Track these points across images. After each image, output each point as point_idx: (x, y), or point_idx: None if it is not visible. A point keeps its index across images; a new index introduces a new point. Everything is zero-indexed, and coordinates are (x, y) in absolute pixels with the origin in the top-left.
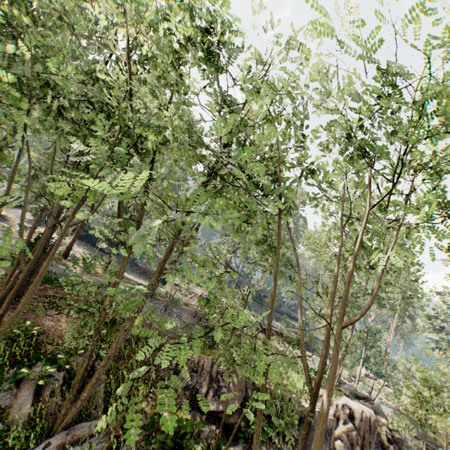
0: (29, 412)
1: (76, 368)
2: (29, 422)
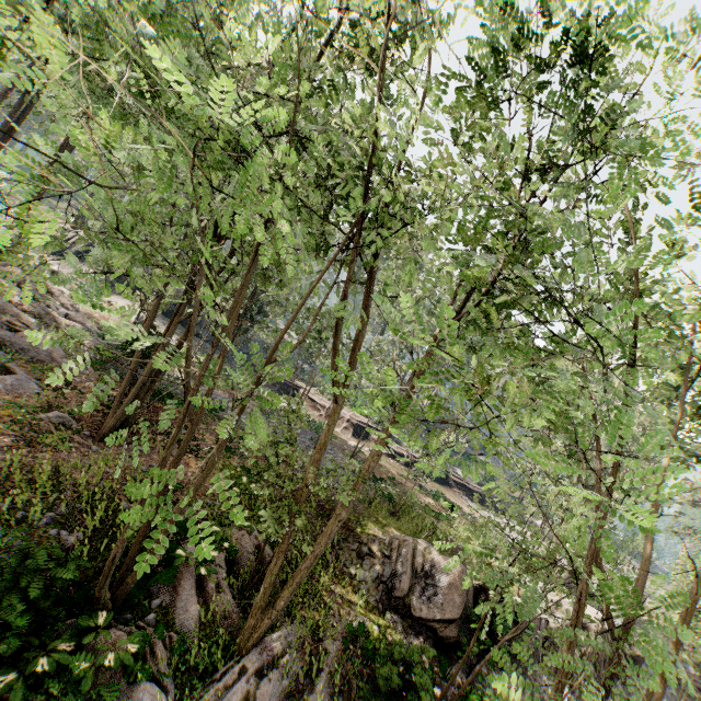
0: (197, 613)
1: (236, 547)
2: (200, 628)
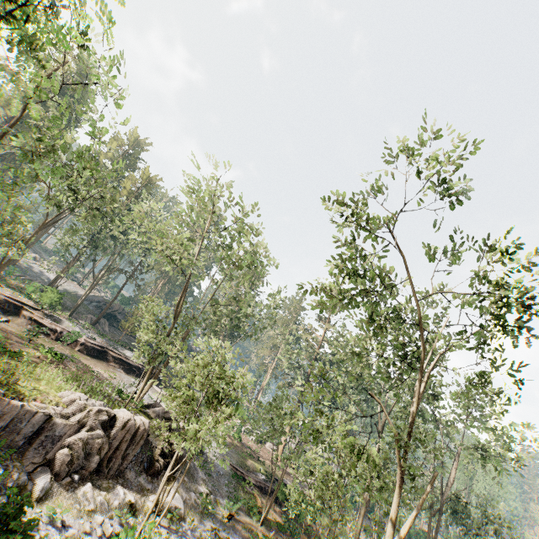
0: None
1: None
2: None
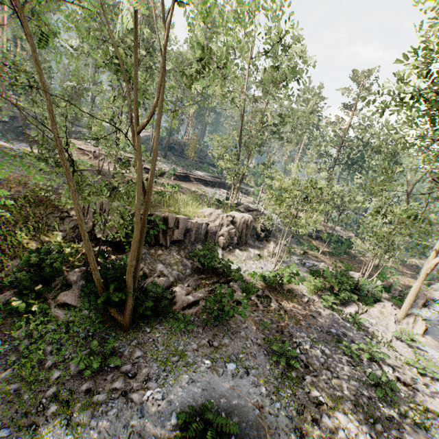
0: None
1: None
2: None
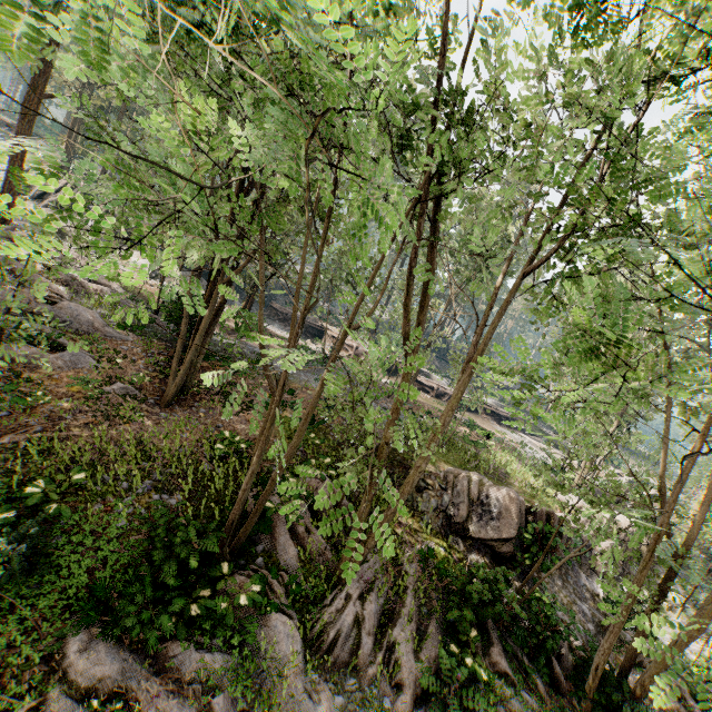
0: (295, 553)
1: (313, 494)
2: (301, 565)
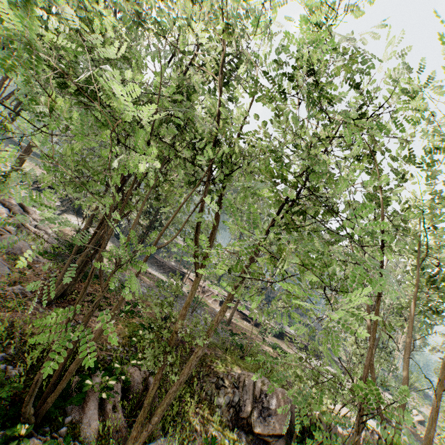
0: (97, 427)
1: (130, 379)
2: (98, 438)
